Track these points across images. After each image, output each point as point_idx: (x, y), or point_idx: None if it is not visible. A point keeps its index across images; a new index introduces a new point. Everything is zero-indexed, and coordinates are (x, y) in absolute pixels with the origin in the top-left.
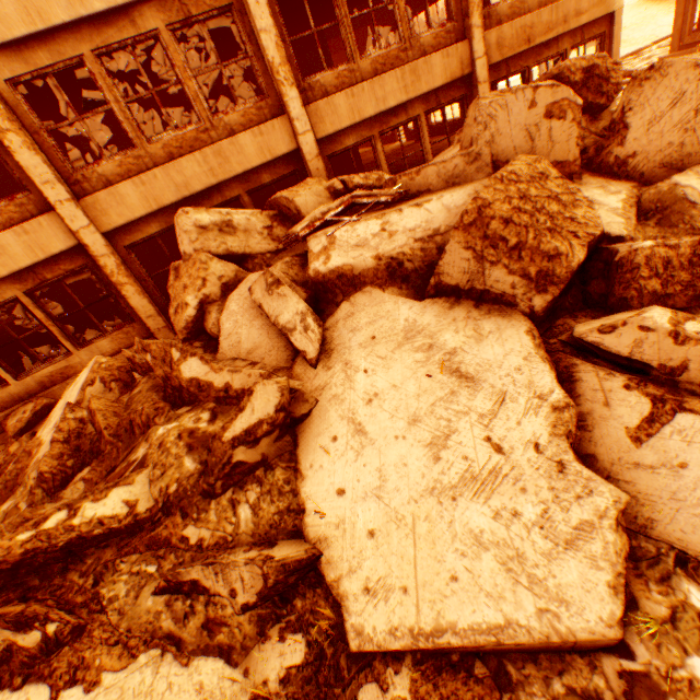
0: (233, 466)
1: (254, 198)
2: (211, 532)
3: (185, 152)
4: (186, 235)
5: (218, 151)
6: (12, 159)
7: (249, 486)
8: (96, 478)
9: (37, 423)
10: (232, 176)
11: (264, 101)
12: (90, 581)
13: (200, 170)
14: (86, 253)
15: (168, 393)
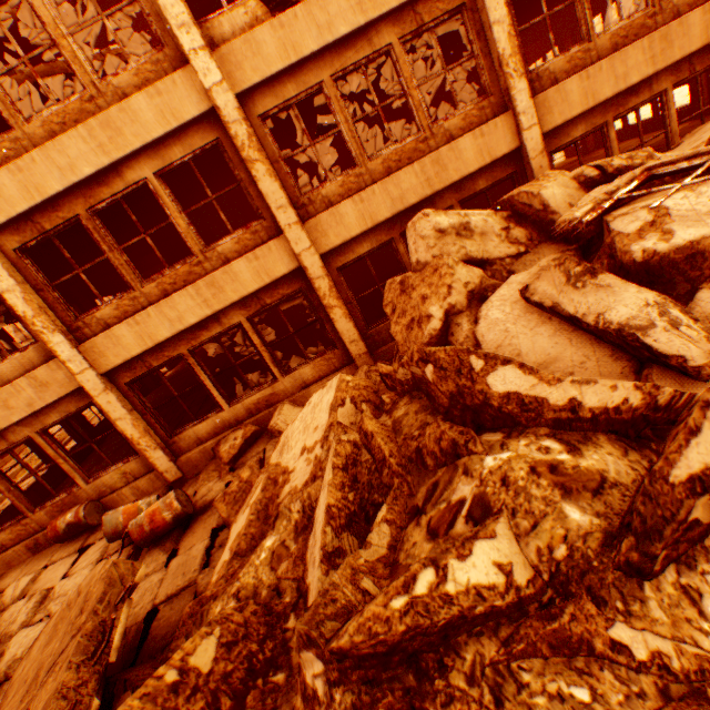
0: (683, 527)
1: None
2: (670, 642)
3: (402, 165)
4: (422, 241)
5: (435, 159)
6: (253, 189)
7: (703, 565)
8: (397, 520)
9: (245, 451)
10: (447, 185)
11: (485, 100)
12: (485, 695)
13: (416, 181)
14: (302, 276)
15: (450, 415)
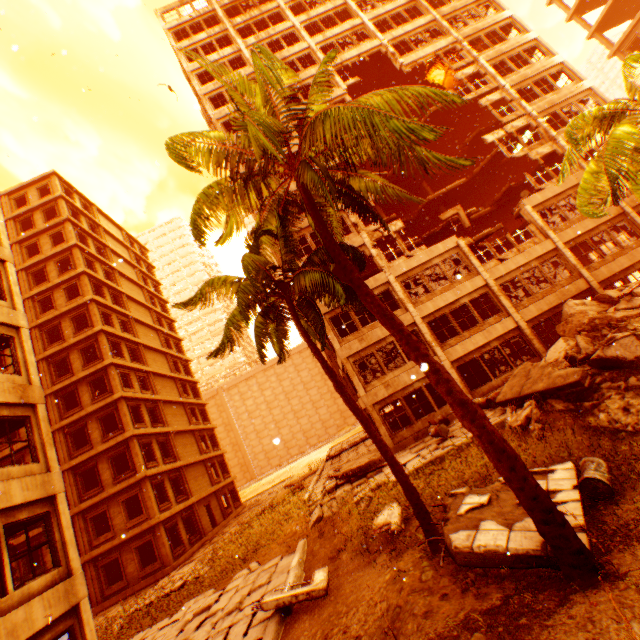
0: None
1: None
2: None
3: (547, 294)
4: (570, 308)
5: (559, 292)
6: (498, 303)
7: None
8: None
9: None
10: (565, 299)
11: (571, 275)
12: None
13: (554, 298)
14: (517, 330)
15: None
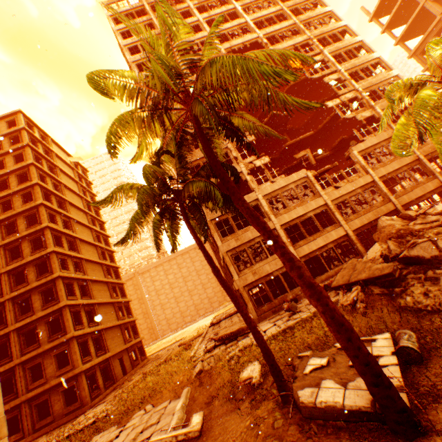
0: None
1: None
2: None
3: (367, 212)
4: (383, 222)
5: (375, 211)
6: (333, 217)
7: None
8: None
9: None
10: (379, 216)
11: (383, 200)
12: None
13: (371, 215)
14: (346, 236)
15: None
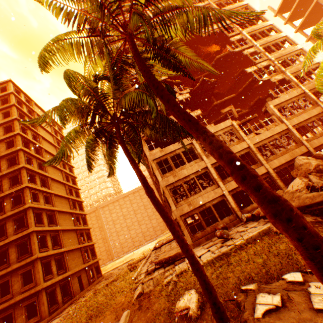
0: None
1: (269, 182)
2: None
3: (284, 154)
4: (300, 160)
5: (291, 153)
6: (255, 158)
7: None
8: None
9: None
10: (295, 157)
11: (297, 144)
12: None
13: (288, 156)
14: (267, 173)
15: None
